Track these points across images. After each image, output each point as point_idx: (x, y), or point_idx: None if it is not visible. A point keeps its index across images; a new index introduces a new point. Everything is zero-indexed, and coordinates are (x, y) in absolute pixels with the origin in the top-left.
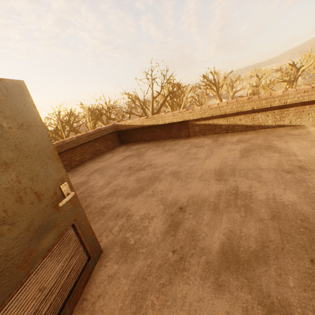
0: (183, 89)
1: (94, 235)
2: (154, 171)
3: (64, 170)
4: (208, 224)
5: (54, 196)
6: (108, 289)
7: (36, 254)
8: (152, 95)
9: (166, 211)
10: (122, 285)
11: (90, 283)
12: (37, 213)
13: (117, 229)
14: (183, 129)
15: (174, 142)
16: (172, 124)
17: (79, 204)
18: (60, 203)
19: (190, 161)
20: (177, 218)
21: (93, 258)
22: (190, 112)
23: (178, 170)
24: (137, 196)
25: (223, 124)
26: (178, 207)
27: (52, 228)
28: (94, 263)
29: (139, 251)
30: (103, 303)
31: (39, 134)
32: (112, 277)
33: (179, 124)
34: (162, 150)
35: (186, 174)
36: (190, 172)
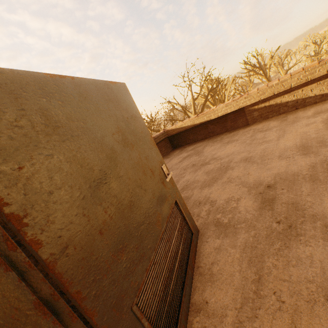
0: (224, 82)
1: (190, 214)
2: (221, 162)
3: (160, 154)
4: (311, 194)
5: (160, 174)
6: (219, 258)
7: (162, 218)
8: (192, 97)
9: (252, 192)
10: (232, 254)
11: (198, 255)
12: (155, 185)
13: (204, 213)
14: (239, 118)
15: (232, 134)
16: (225, 116)
17: (175, 185)
18: (167, 179)
19: (259, 145)
20: (269, 195)
21: (194, 235)
22: (245, 97)
23: (249, 156)
24: (212, 185)
25: (288, 101)
26: (265, 186)
27: (165, 200)
28: (196, 239)
29: (237, 227)
30: (218, 268)
31: (141, 124)
32: (218, 249)
33: (233, 114)
34: (221, 143)
35: (260, 157)
36: (265, 154)
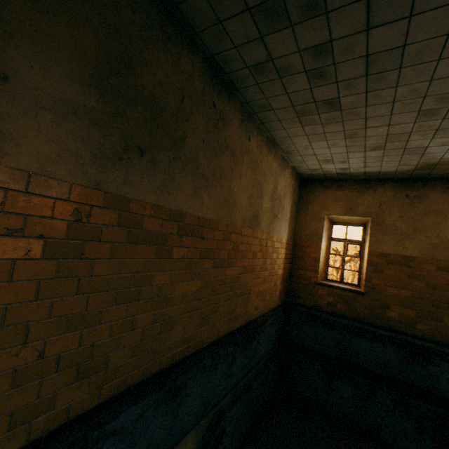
0: None
1: None
2: None
3: None
4: None
5: None
6: None
7: None
8: None
9: None
10: None
11: None
12: None
13: None
14: None
15: None
16: None
17: None
18: None
19: None
20: None
21: None
22: None
23: None
24: None
25: None
26: None
27: None
28: None
29: None
30: None
31: None
32: None
33: None
34: None
35: None
36: None
